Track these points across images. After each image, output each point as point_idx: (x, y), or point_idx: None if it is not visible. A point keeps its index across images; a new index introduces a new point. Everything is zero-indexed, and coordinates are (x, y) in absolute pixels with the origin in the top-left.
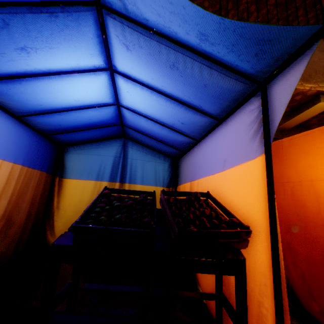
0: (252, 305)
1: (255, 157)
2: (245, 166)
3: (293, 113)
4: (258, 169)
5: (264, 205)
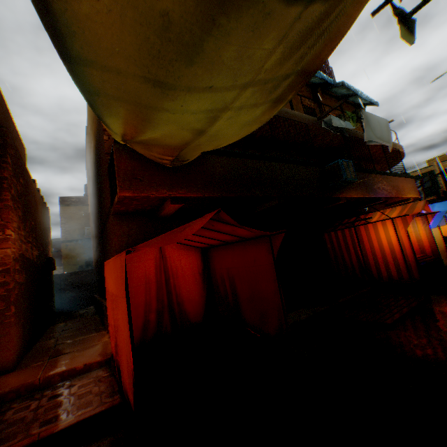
0: (446, 248)
1: (442, 225)
2: (439, 227)
3: (397, 202)
4: (443, 227)
5: (446, 233)
